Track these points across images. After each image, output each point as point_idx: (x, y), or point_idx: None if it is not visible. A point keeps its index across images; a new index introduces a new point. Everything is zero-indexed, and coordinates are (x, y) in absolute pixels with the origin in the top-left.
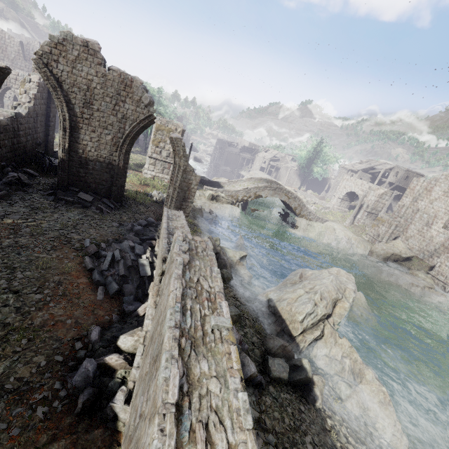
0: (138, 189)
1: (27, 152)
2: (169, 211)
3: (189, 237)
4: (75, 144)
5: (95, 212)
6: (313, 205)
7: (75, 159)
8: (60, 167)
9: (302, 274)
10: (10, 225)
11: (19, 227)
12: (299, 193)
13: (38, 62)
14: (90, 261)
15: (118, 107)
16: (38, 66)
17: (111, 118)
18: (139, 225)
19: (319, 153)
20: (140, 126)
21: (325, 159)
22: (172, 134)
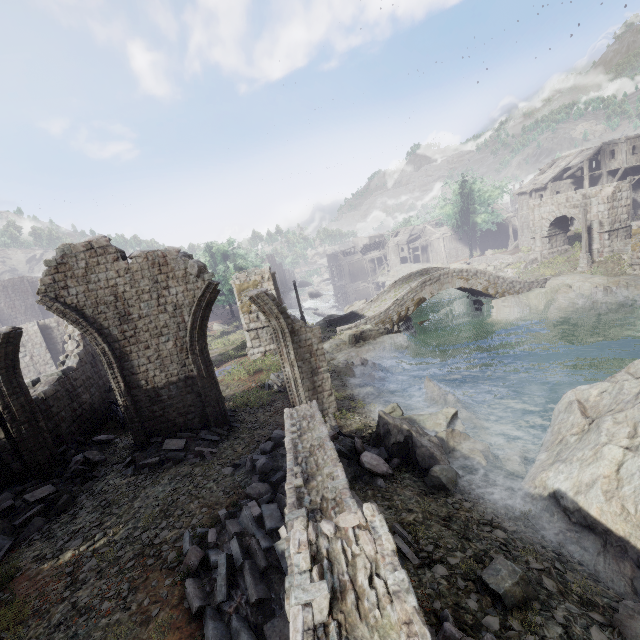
0: (249, 385)
1: (98, 409)
2: (294, 413)
3: (326, 530)
4: (132, 378)
5: (194, 462)
6: (508, 269)
7: (141, 397)
8: (127, 418)
9: (581, 402)
10: (68, 565)
11: (81, 563)
12: (476, 263)
13: (45, 301)
14: (194, 589)
15: (164, 299)
16: (46, 307)
17: (161, 319)
18: (264, 453)
19: (470, 196)
20: (202, 307)
21: (485, 198)
22: (251, 291)
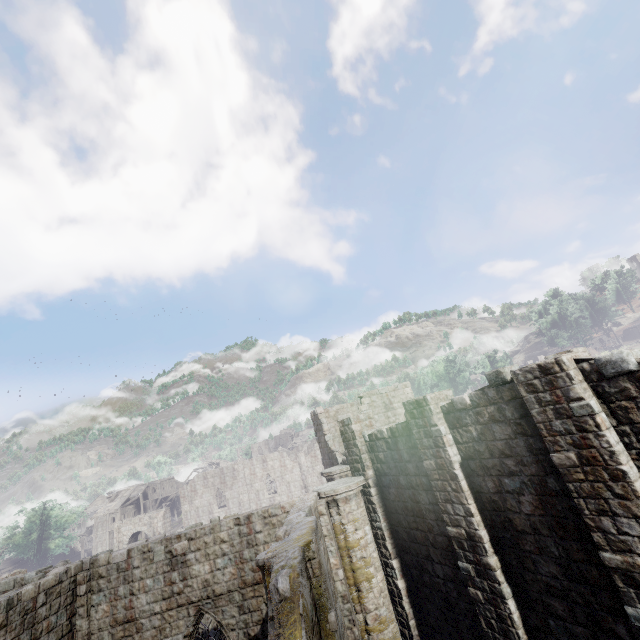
0: None
1: None
2: None
3: None
4: None
5: None
6: None
7: None
8: None
9: None
10: None
11: None
12: None
13: None
14: None
15: None
16: None
17: None
18: None
19: (49, 522)
20: None
21: (63, 523)
22: None
